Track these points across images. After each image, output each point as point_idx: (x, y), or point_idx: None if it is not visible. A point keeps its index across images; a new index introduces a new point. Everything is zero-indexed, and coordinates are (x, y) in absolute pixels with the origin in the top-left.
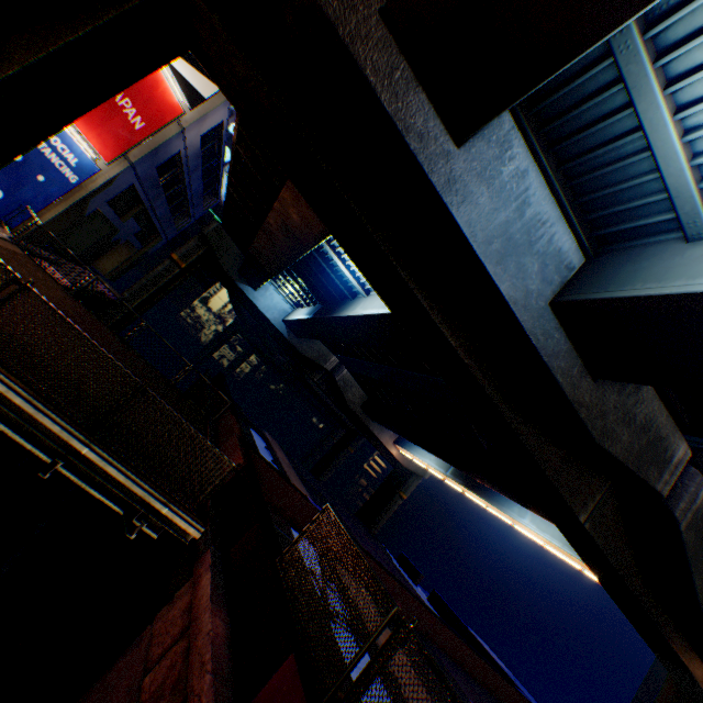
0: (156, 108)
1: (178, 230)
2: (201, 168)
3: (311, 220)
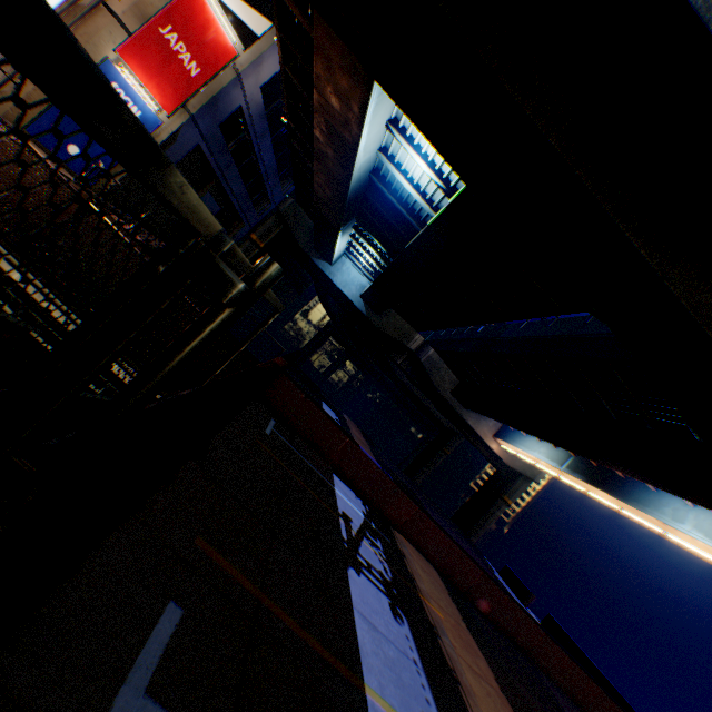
0: (210, 51)
1: (259, 216)
2: (269, 134)
3: (347, 89)
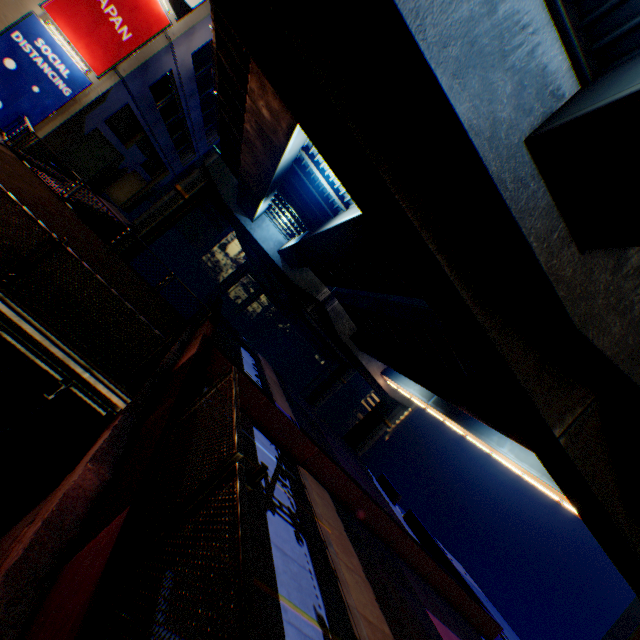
0: (142, 17)
1: (184, 165)
2: (197, 95)
3: (277, 110)
